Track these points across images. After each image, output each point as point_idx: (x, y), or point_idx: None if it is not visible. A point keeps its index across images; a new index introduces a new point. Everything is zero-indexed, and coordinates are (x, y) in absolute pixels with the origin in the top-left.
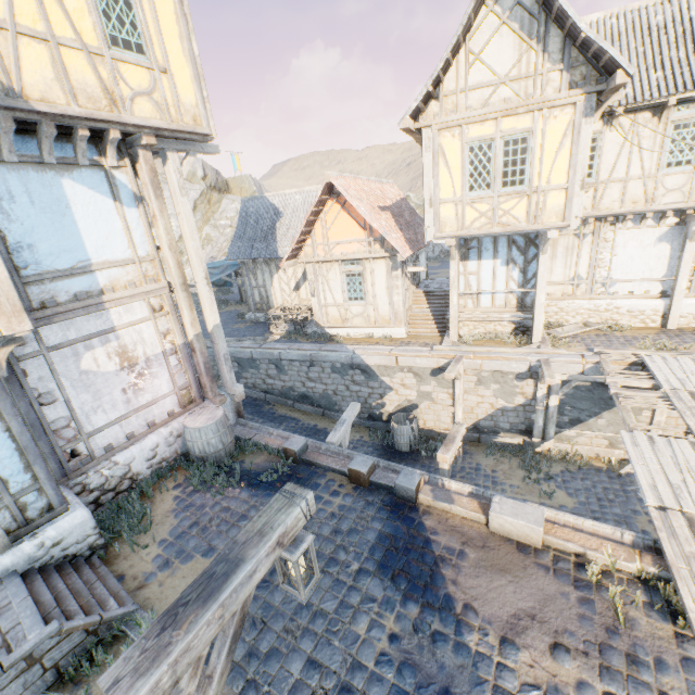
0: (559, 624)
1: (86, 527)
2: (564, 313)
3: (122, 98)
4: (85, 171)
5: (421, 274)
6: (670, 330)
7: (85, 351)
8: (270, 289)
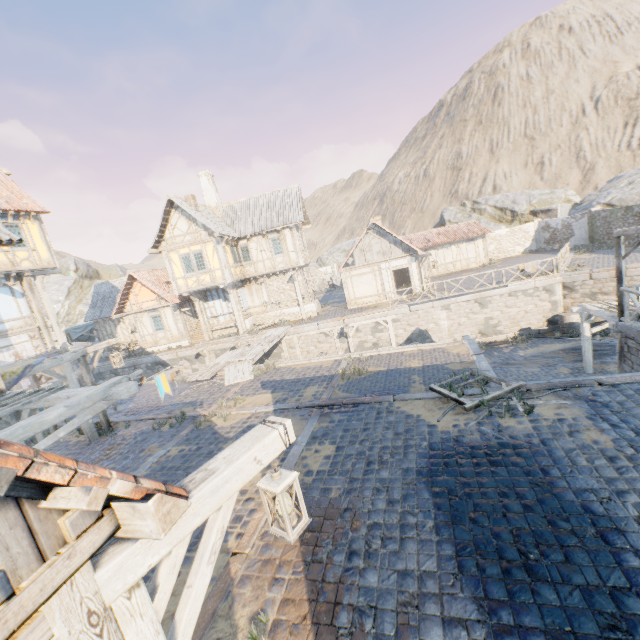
0: None
1: None
2: (265, 319)
3: (17, 263)
4: (1, 288)
5: None
6: (303, 319)
7: (0, 353)
8: (117, 335)
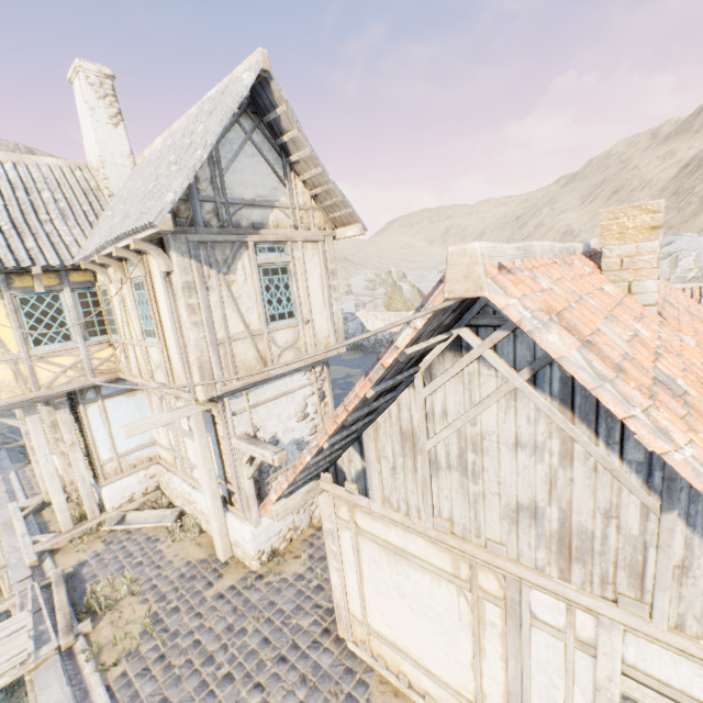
0: None
1: None
2: (170, 488)
3: None
4: None
5: None
6: (213, 562)
7: None
8: None
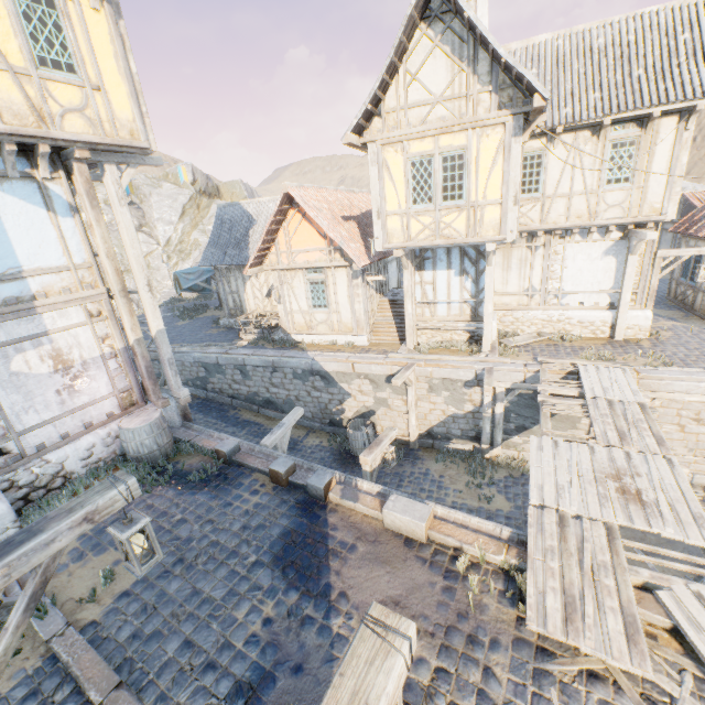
0: (418, 610)
1: (5, 520)
2: (519, 323)
3: (50, 115)
4: (16, 182)
5: (391, 282)
6: (617, 341)
7: (15, 353)
8: (244, 295)
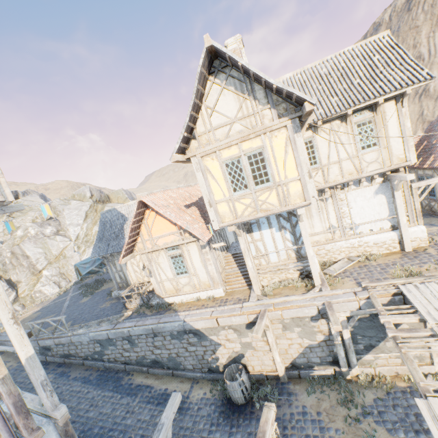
0: None
1: None
2: (331, 253)
3: None
4: None
5: (230, 239)
6: (409, 252)
7: None
8: (126, 271)
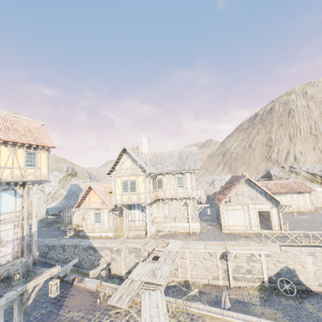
0: (85, 306)
1: None
2: (164, 227)
3: (25, 175)
4: (9, 190)
5: None
6: (190, 233)
7: None
8: (73, 217)
